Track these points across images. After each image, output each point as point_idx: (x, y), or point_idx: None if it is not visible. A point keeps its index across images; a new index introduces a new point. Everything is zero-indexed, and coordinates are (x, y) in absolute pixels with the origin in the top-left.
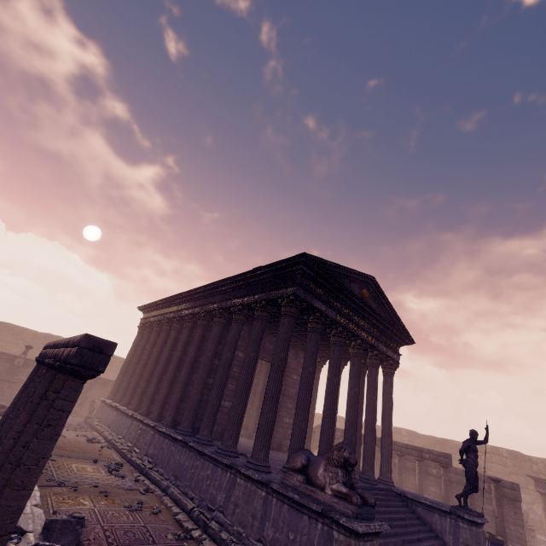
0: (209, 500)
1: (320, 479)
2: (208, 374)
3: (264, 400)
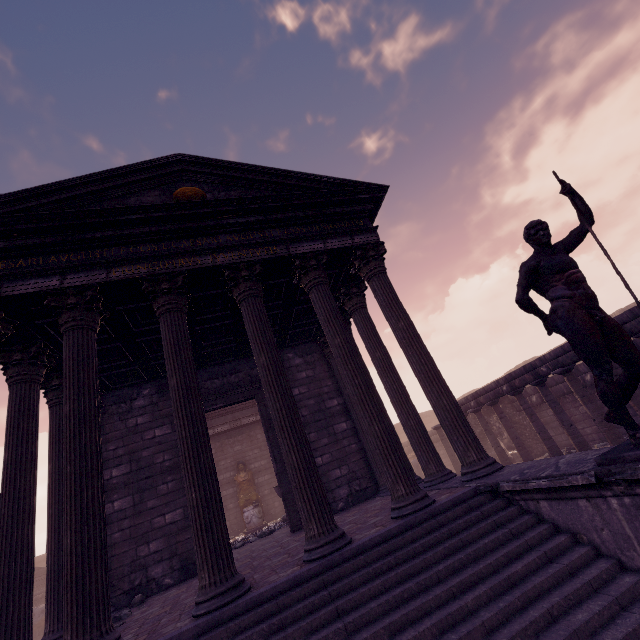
0: None
1: None
2: None
3: None
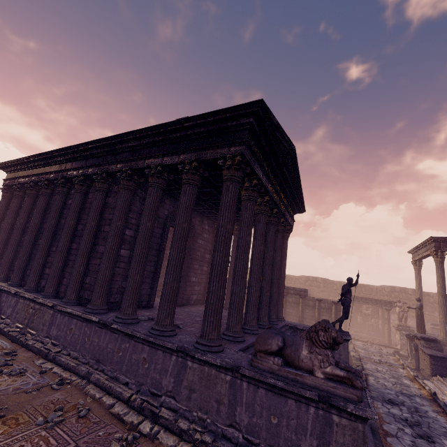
0: (151, 385)
1: (305, 362)
2: (119, 246)
3: (211, 277)
